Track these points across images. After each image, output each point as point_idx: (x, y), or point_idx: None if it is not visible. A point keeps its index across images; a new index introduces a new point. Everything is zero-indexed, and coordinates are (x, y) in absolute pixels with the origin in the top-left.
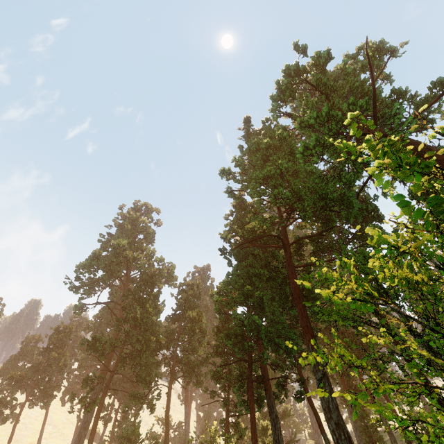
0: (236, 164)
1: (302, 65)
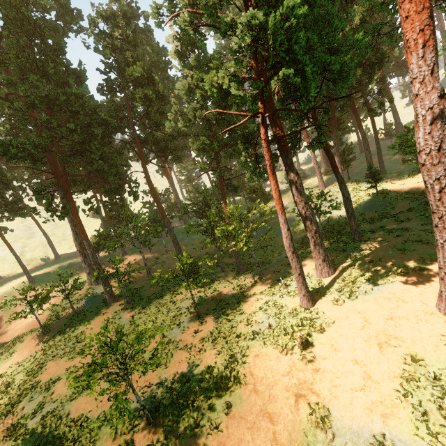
0: None
1: None
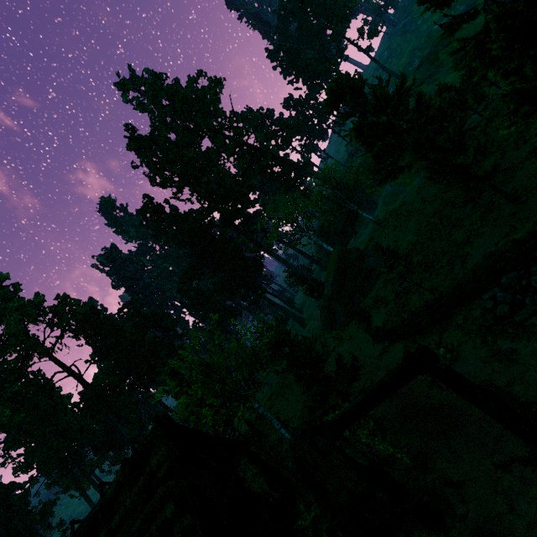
0: (160, 174)
1: (194, 98)
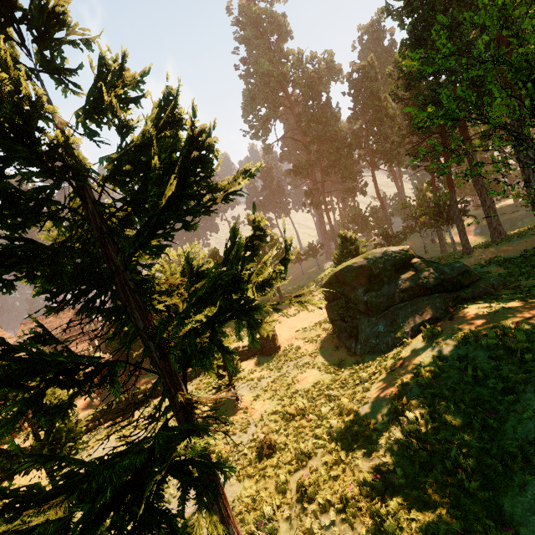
0: None
1: None
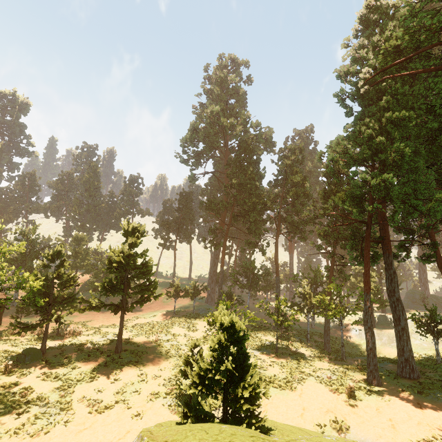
0: None
1: None
